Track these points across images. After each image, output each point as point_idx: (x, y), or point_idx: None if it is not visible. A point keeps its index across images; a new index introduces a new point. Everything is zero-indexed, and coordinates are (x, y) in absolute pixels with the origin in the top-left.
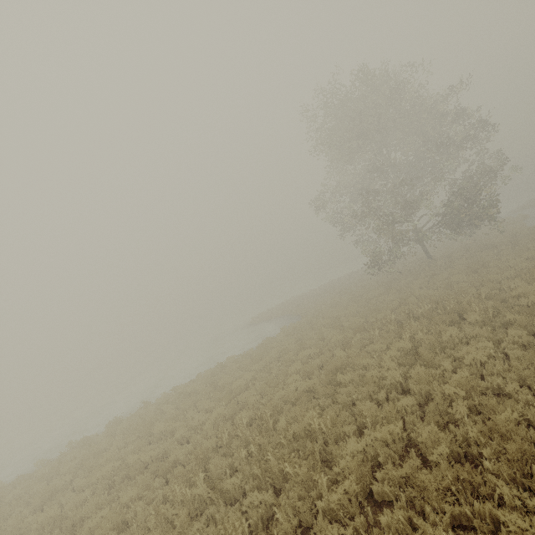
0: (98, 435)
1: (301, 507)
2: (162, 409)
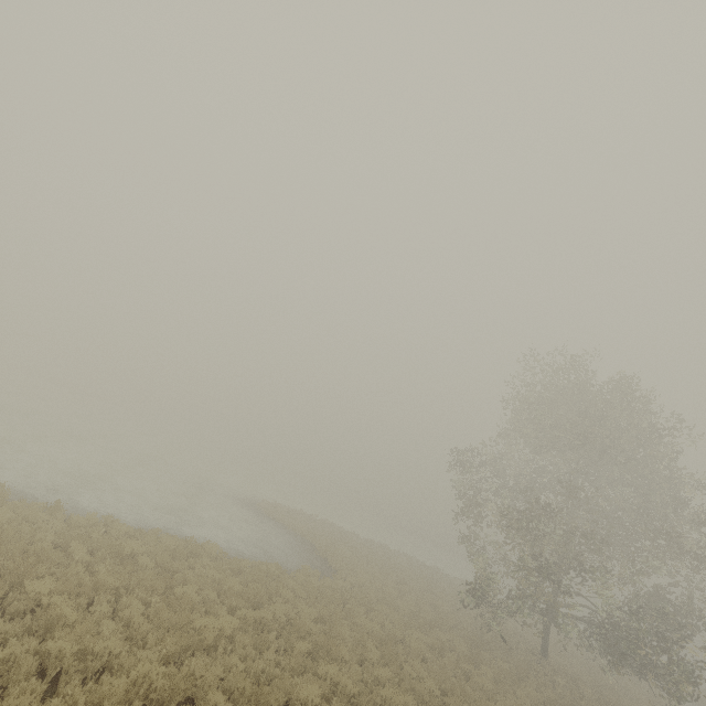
0: None
1: None
2: (70, 543)
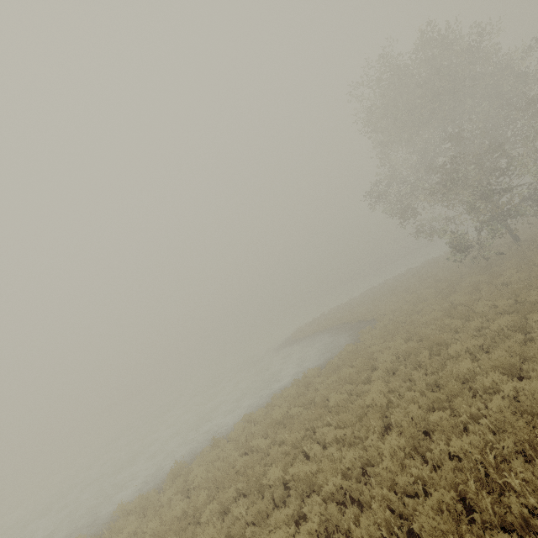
0: (156, 493)
1: None
2: (249, 446)
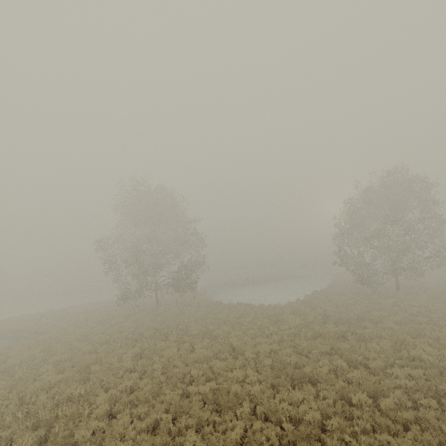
0: None
1: (71, 425)
2: None
